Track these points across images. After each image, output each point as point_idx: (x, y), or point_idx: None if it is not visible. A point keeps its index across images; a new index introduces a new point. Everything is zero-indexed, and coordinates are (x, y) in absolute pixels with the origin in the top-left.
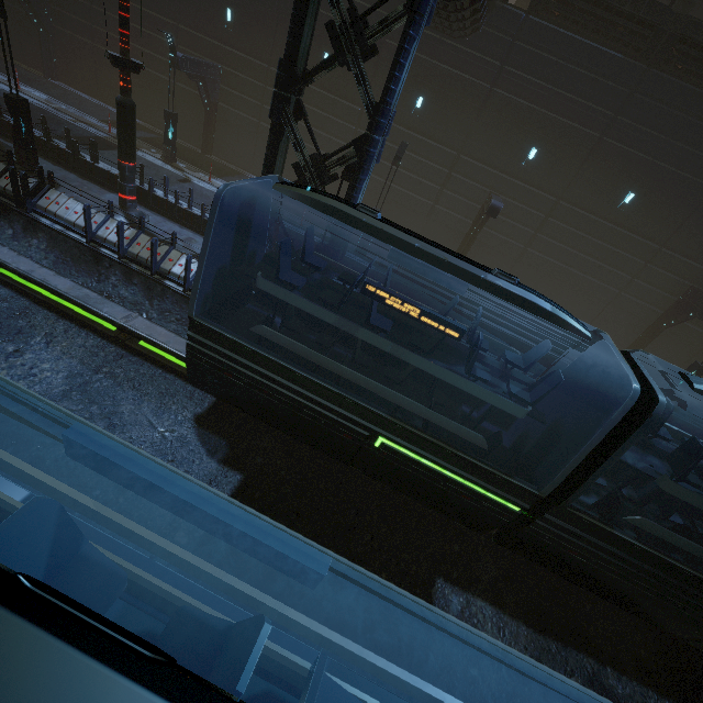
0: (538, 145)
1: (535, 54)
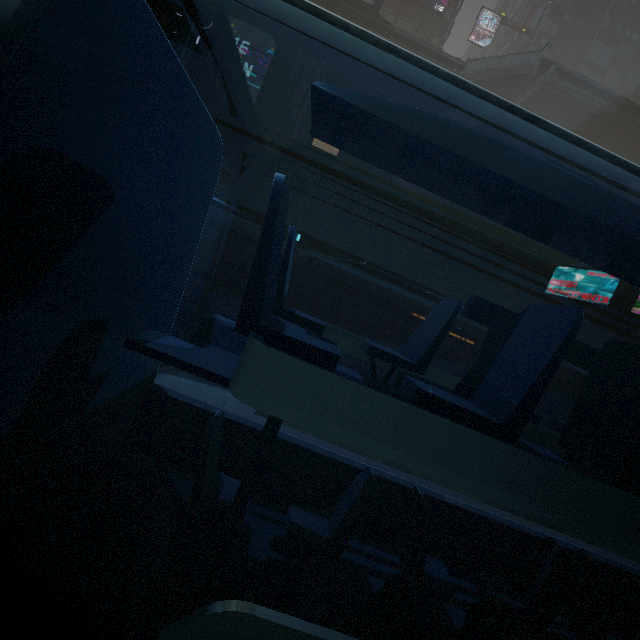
0: (301, 232)
1: (288, 181)
